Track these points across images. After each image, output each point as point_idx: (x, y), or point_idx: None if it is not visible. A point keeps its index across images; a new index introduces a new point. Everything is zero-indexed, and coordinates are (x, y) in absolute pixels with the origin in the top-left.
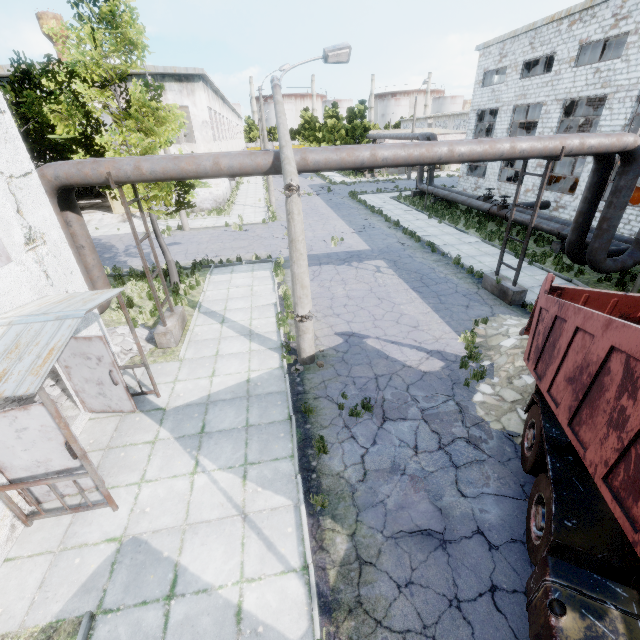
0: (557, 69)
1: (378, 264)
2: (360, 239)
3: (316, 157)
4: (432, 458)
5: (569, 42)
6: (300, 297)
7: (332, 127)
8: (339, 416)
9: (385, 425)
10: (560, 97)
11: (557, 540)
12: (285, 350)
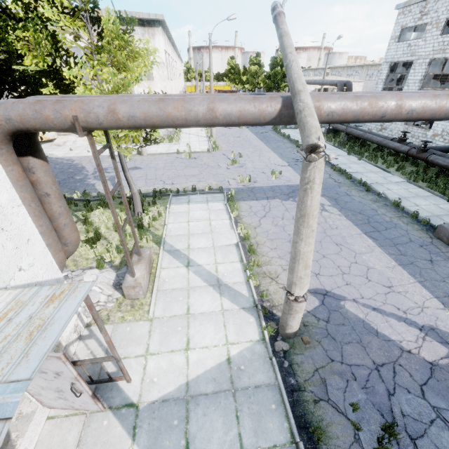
0: None
1: (321, 201)
2: (295, 173)
3: (332, 106)
4: None
5: None
6: (300, 277)
7: (255, 72)
8: (356, 442)
9: None
10: None
11: None
12: (262, 315)
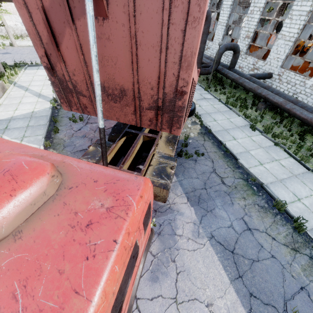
0: None
1: None
2: None
3: None
4: None
5: None
6: None
7: None
8: (69, 122)
9: (87, 125)
10: None
11: (109, 139)
12: (53, 101)
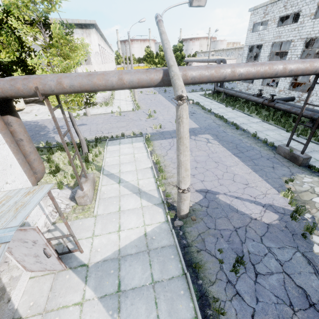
0: (302, 20)
1: (207, 137)
2: (191, 120)
3: (193, 73)
4: (309, 317)
5: (310, 4)
6: (183, 177)
7: (163, 56)
8: (220, 270)
9: (258, 279)
10: (303, 37)
11: None
12: (166, 207)
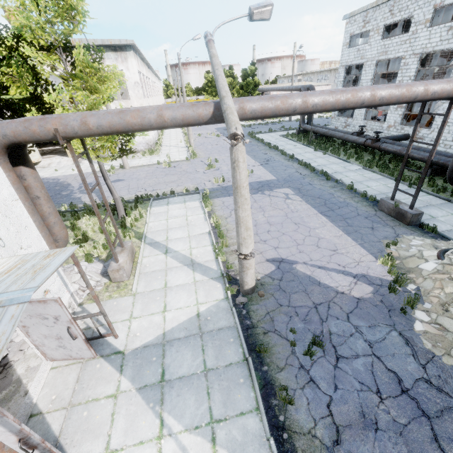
0: (414, 29)
1: (286, 192)
2: (266, 170)
3: (253, 106)
4: (399, 405)
5: (424, 7)
6: (244, 238)
7: (229, 84)
8: (292, 354)
9: (339, 363)
10: (417, 52)
11: None
12: (227, 280)
